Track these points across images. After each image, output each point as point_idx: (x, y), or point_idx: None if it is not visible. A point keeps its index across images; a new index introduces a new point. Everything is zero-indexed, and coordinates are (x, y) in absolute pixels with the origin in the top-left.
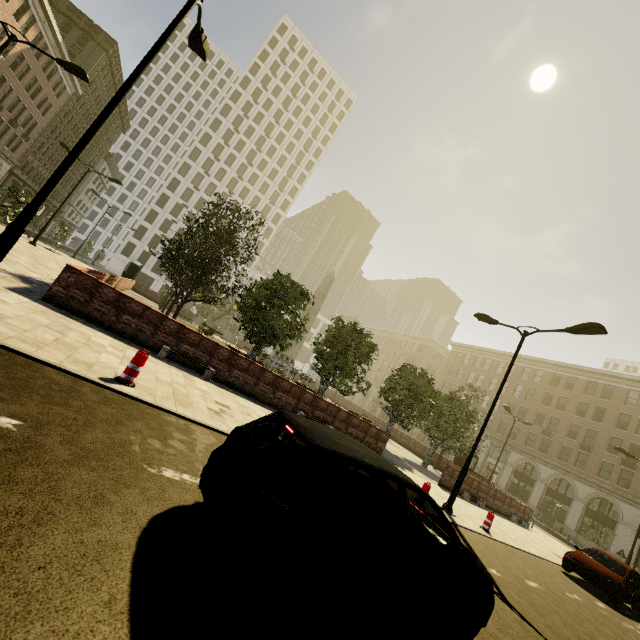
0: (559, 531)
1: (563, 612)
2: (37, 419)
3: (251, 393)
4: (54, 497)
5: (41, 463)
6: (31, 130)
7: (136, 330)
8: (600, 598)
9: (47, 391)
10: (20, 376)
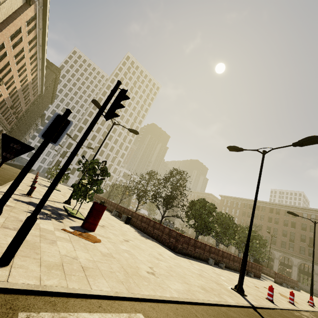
0: None
1: None
2: None
3: (228, 267)
4: None
5: None
6: (19, 113)
7: (199, 254)
8: None
9: None
10: None
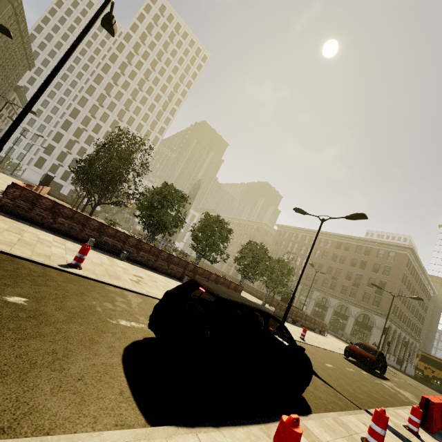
0: (341, 336)
1: (345, 378)
2: (35, 296)
3: (153, 267)
4: (68, 342)
5: (51, 323)
6: None
7: (68, 228)
8: (364, 369)
9: (31, 277)
10: (10, 268)
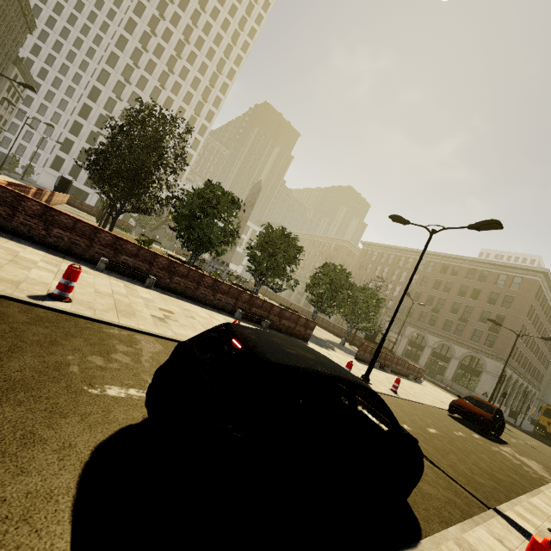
0: (440, 382)
1: (456, 449)
2: None
3: (193, 297)
4: None
5: None
6: None
7: (70, 243)
8: (475, 430)
9: None
10: None
